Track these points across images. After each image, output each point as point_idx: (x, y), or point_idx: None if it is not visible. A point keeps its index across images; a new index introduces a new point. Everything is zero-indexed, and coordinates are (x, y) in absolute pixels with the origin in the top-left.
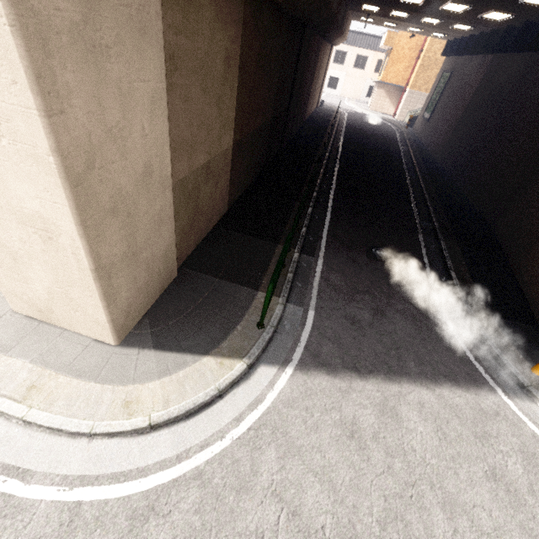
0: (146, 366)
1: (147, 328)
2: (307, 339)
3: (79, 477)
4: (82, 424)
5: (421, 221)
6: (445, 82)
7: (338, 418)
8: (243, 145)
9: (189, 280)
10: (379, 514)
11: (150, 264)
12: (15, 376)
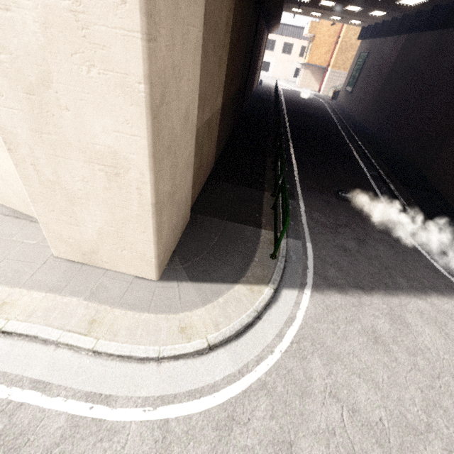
0: (188, 296)
1: (179, 264)
2: (313, 266)
3: (158, 397)
4: (148, 349)
5: (368, 170)
6: (363, 60)
7: (360, 328)
8: (225, 108)
9: (200, 222)
10: (420, 403)
11: (179, 205)
12: (74, 313)
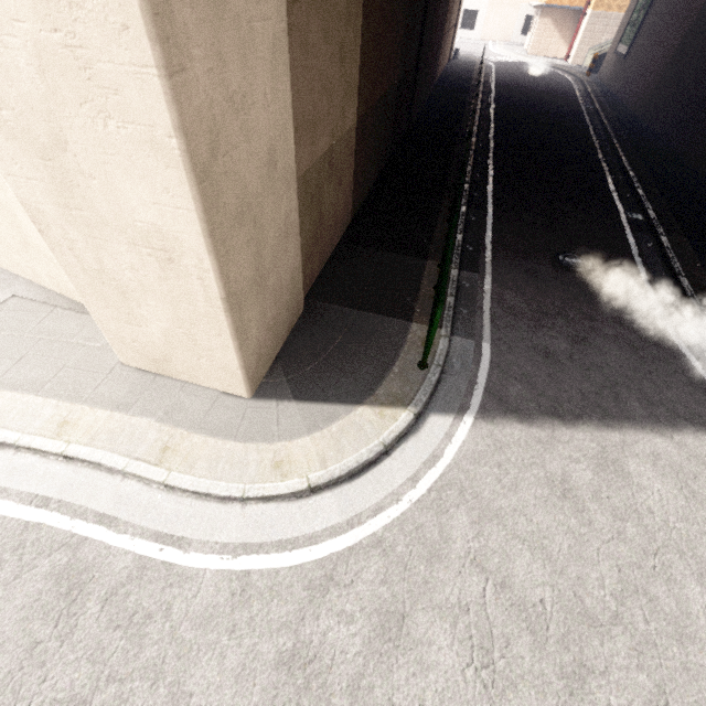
0: (289, 421)
1: (281, 375)
2: (486, 380)
3: (240, 545)
4: (231, 487)
5: (627, 211)
6: None
7: (542, 476)
8: (368, 122)
9: (319, 314)
10: (613, 586)
11: (277, 292)
12: (144, 437)
